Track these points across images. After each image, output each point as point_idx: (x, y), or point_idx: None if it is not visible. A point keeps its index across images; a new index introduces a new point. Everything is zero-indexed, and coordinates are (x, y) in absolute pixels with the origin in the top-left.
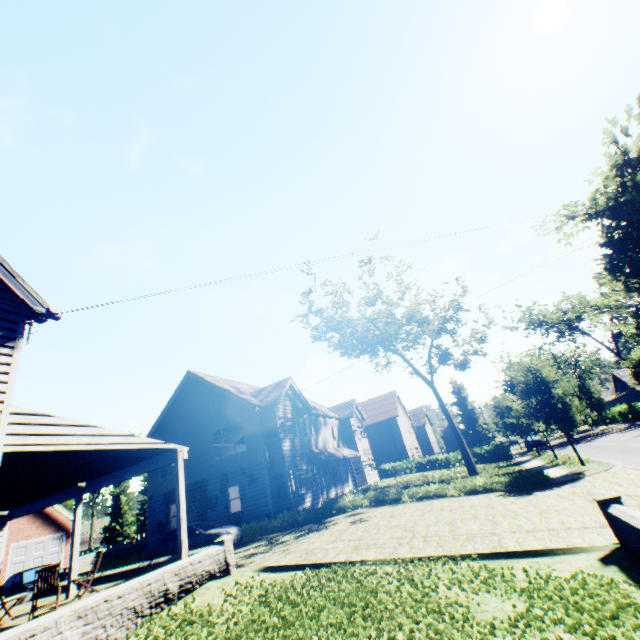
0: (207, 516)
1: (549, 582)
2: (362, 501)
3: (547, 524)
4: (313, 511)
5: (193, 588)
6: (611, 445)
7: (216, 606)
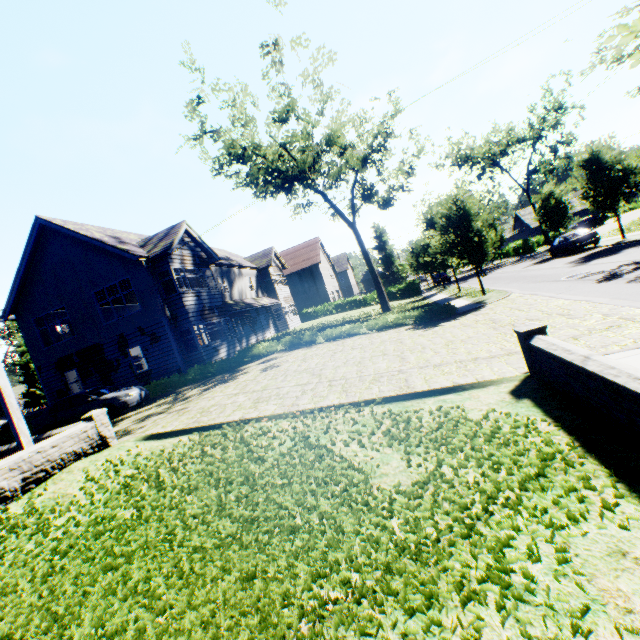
0: (111, 379)
1: (459, 427)
2: (277, 347)
3: (455, 356)
4: (227, 362)
5: (49, 475)
6: (507, 276)
7: (68, 498)
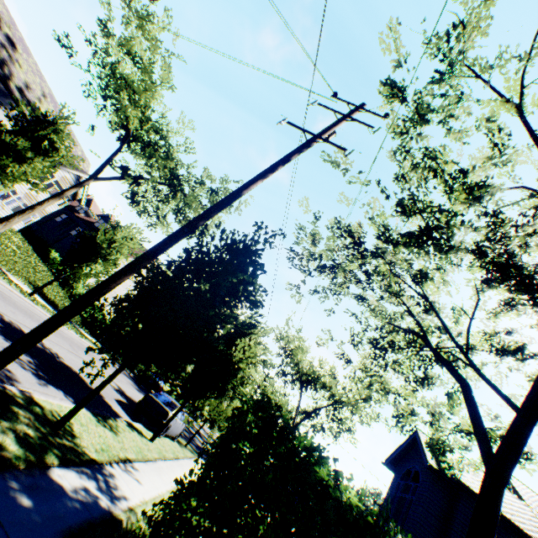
0: None
1: None
2: None
3: None
4: None
5: None
6: (79, 349)
7: None
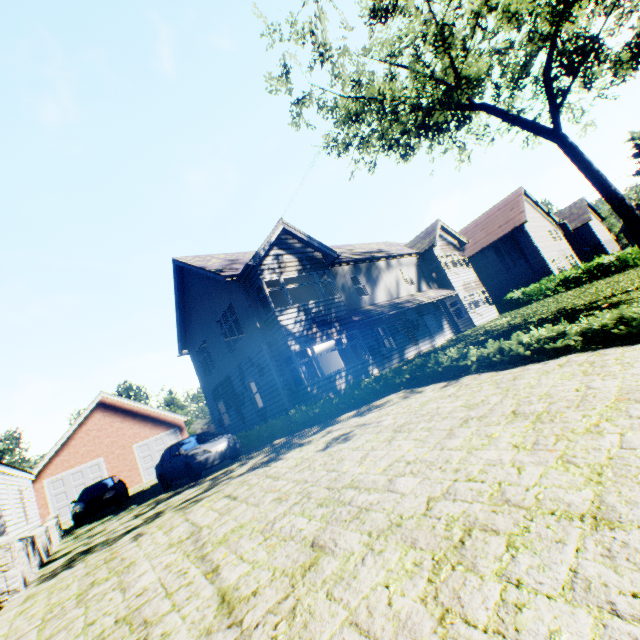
0: (242, 413)
1: None
2: (401, 379)
3: None
4: (331, 402)
5: None
6: None
7: None
